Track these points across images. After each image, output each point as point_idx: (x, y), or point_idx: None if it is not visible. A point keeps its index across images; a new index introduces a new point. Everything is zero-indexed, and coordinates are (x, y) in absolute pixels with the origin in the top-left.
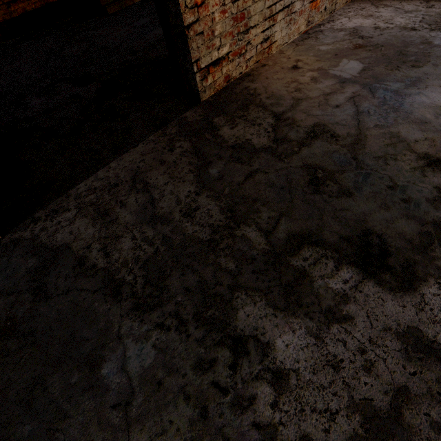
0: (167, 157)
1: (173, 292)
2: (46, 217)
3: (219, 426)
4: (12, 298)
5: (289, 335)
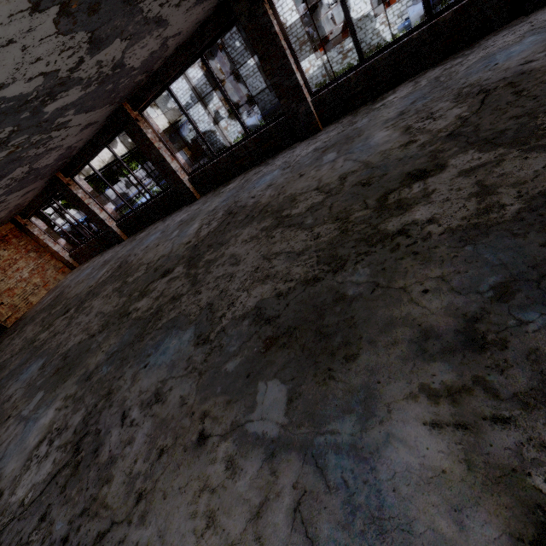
0: None
1: None
2: None
3: None
4: None
5: None
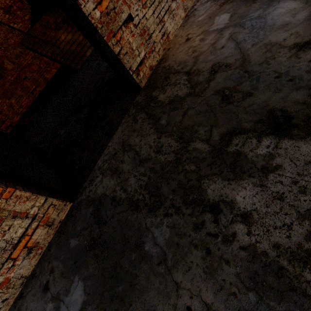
0: (135, 126)
1: (166, 195)
2: (89, 185)
3: (220, 255)
4: (89, 230)
5: (243, 192)
